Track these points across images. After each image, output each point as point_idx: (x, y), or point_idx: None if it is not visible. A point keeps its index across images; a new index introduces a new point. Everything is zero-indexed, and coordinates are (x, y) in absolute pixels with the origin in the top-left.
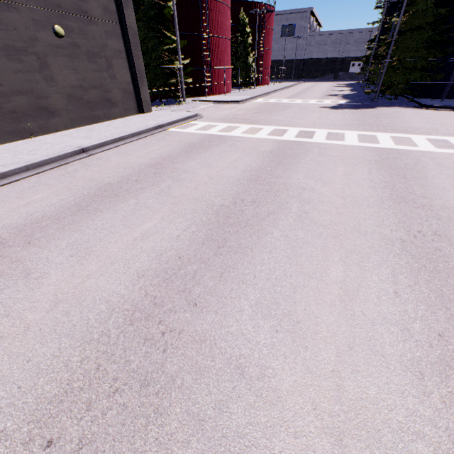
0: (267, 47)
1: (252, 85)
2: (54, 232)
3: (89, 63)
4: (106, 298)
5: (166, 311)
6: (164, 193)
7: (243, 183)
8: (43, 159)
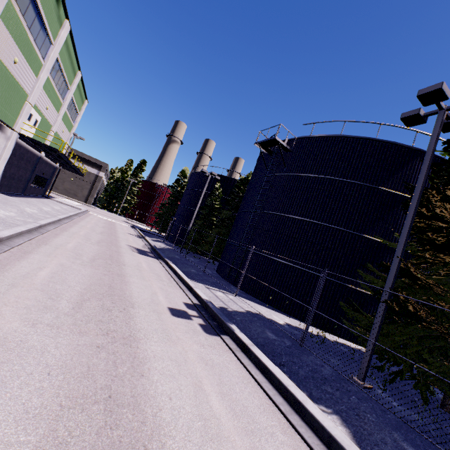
0: None
1: None
2: None
3: (76, 186)
4: None
5: None
6: None
7: None
8: None
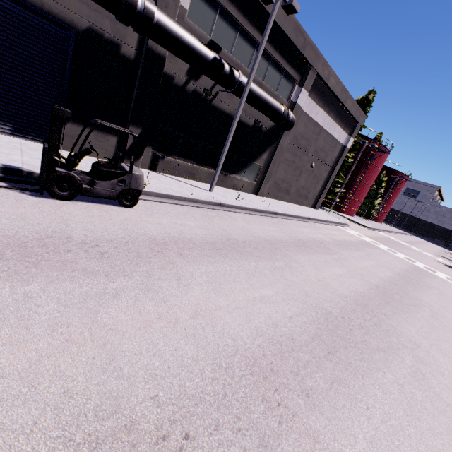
0: (391, 199)
1: (368, 218)
2: (337, 248)
3: (312, 179)
4: (377, 274)
5: (400, 286)
6: (367, 256)
7: (404, 271)
8: (300, 215)
